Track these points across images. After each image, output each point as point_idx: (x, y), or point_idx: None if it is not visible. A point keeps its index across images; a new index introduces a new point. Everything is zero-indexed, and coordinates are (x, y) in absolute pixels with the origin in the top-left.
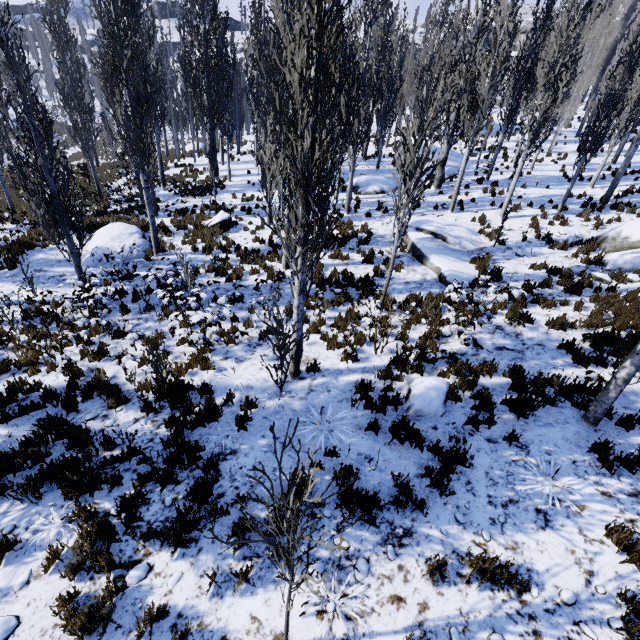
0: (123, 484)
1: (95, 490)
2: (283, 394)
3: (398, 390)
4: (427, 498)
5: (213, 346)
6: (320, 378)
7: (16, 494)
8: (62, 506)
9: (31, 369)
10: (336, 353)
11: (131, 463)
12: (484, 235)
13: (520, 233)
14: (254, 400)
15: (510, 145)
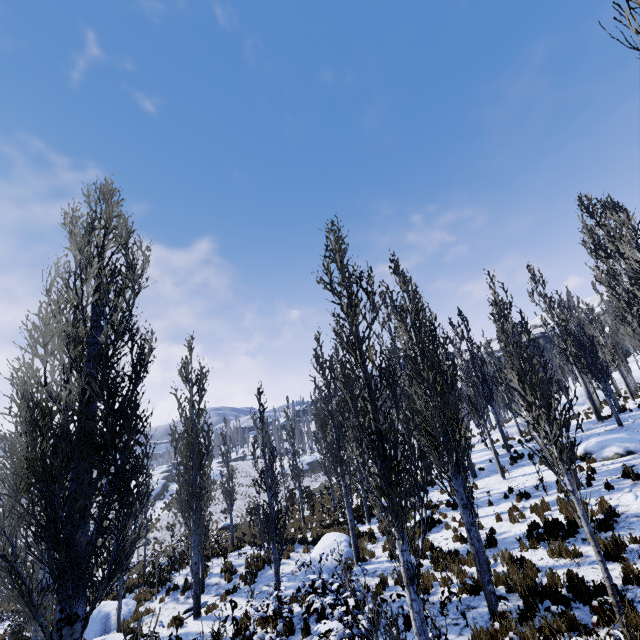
0: None
1: None
2: None
3: None
4: None
5: None
6: None
7: None
8: None
9: None
10: None
11: None
12: None
13: None
14: None
15: None
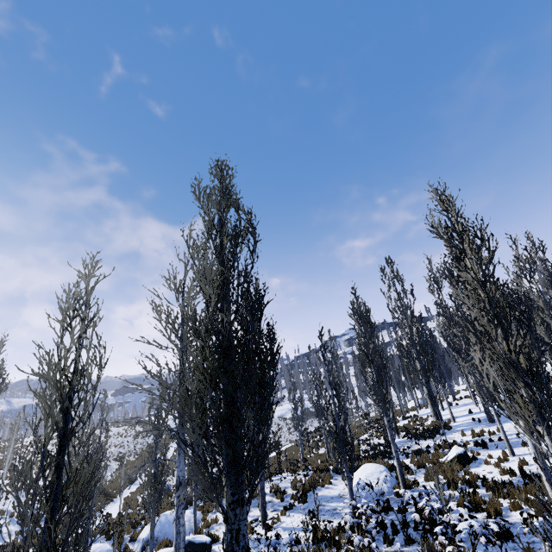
0: None
1: None
2: None
3: None
4: None
5: None
6: None
7: None
8: None
9: None
10: None
11: None
12: None
13: None
14: None
15: None
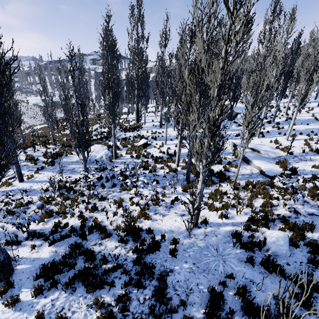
0: (115, 286)
1: (101, 288)
2: (191, 236)
3: (257, 237)
4: (299, 314)
5: (149, 207)
6: (209, 227)
7: (64, 288)
8: (85, 297)
9: (63, 216)
10: (214, 213)
11: (117, 273)
12: (279, 149)
13: (299, 148)
14: (176, 239)
15: (280, 104)
